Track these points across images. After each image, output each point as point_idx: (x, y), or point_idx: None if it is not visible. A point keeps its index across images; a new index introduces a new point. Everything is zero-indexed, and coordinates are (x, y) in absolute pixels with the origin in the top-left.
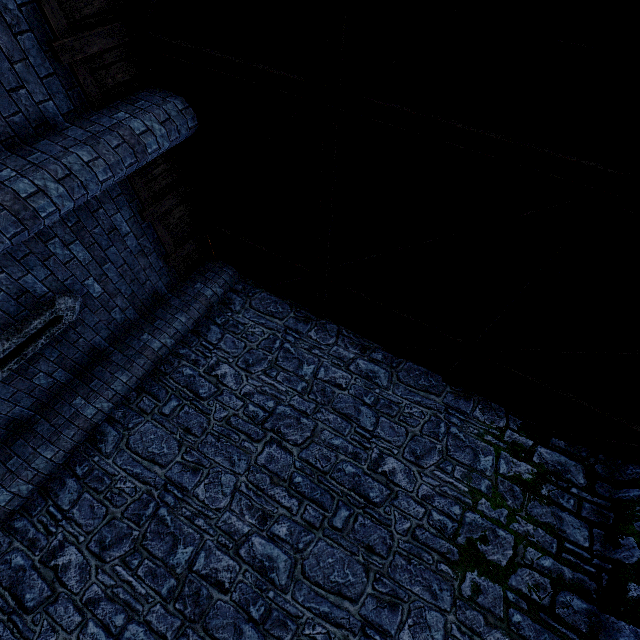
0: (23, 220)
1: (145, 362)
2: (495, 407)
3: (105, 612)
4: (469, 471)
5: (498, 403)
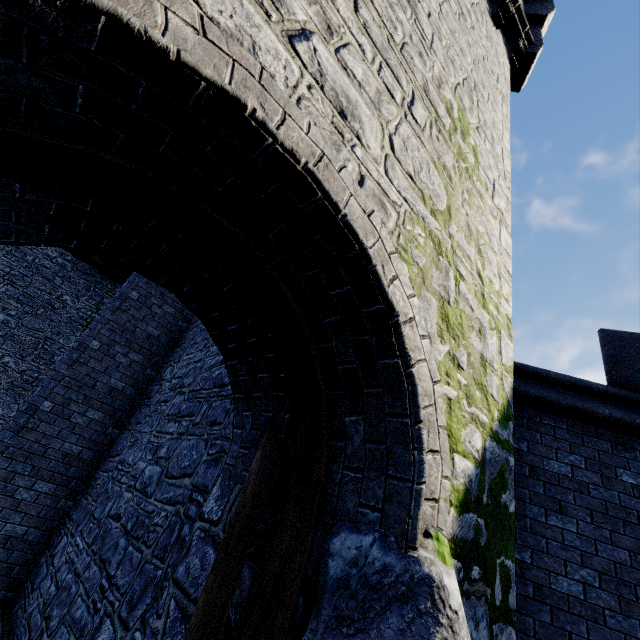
0: None
1: None
2: (117, 285)
3: None
4: (99, 303)
5: (119, 283)
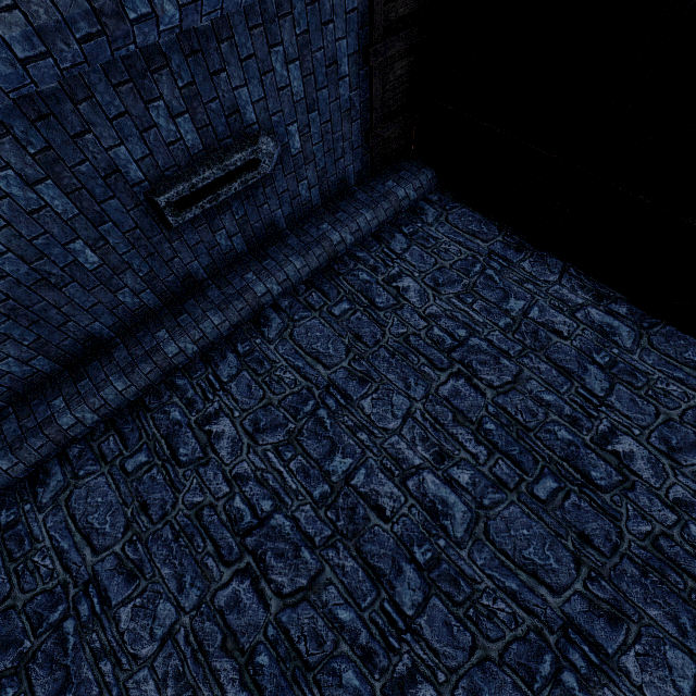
0: None
1: (321, 253)
2: None
3: (253, 492)
4: None
5: None
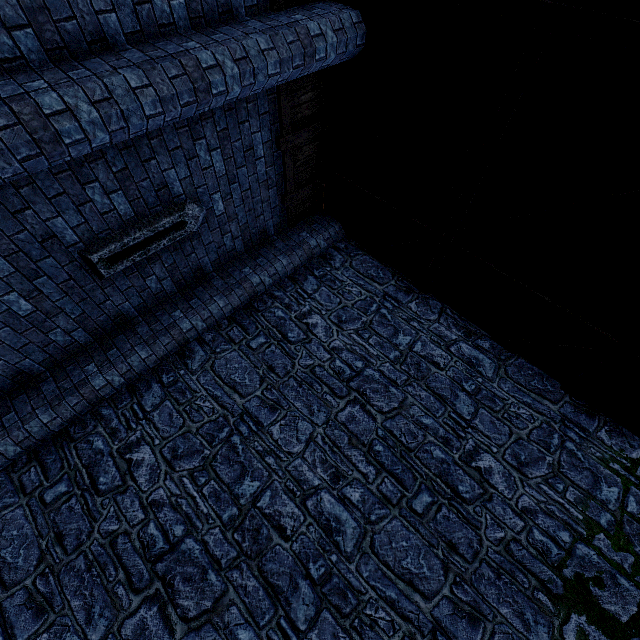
0: (197, 91)
1: (242, 294)
2: (627, 434)
3: (167, 518)
4: (586, 497)
5: (632, 430)
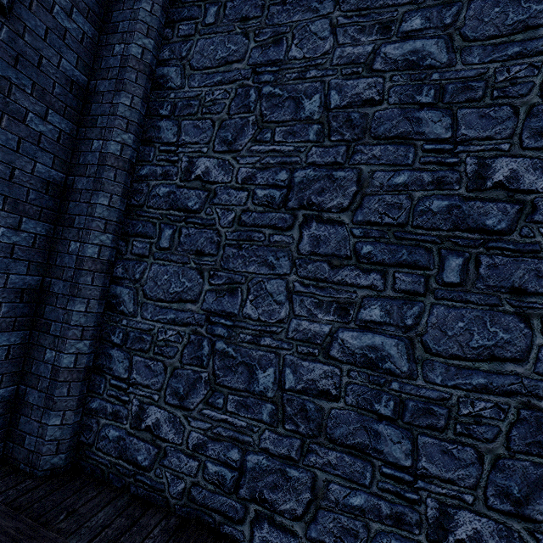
0: None
1: None
2: None
3: (265, 178)
4: None
5: None
